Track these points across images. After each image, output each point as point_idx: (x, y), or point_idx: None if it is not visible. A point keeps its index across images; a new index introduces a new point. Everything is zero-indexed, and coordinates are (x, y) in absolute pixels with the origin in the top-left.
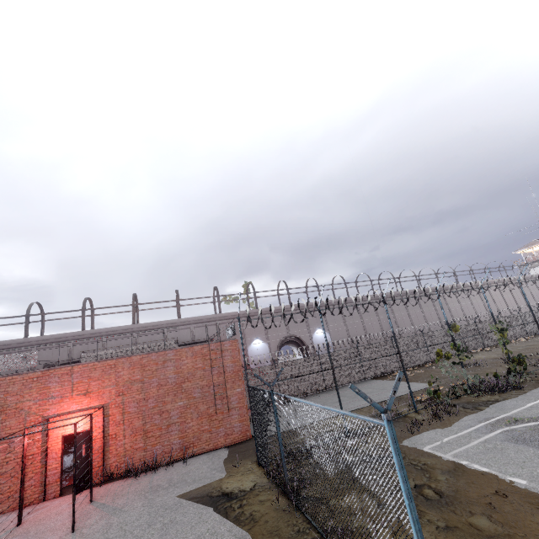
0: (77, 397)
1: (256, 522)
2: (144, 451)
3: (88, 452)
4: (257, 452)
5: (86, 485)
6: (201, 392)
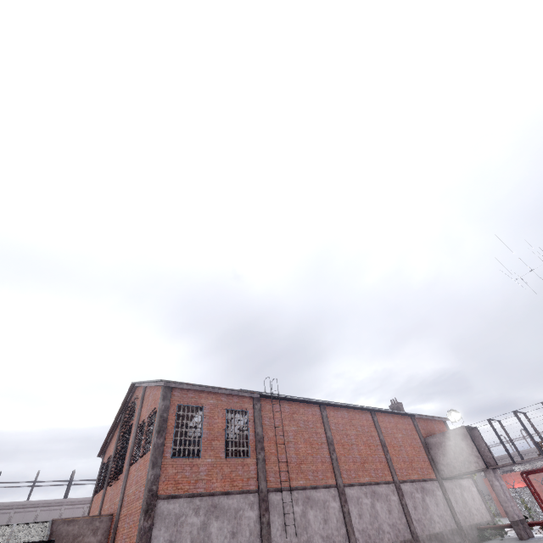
0: (517, 483)
1: None
2: None
3: None
4: None
5: None
6: None
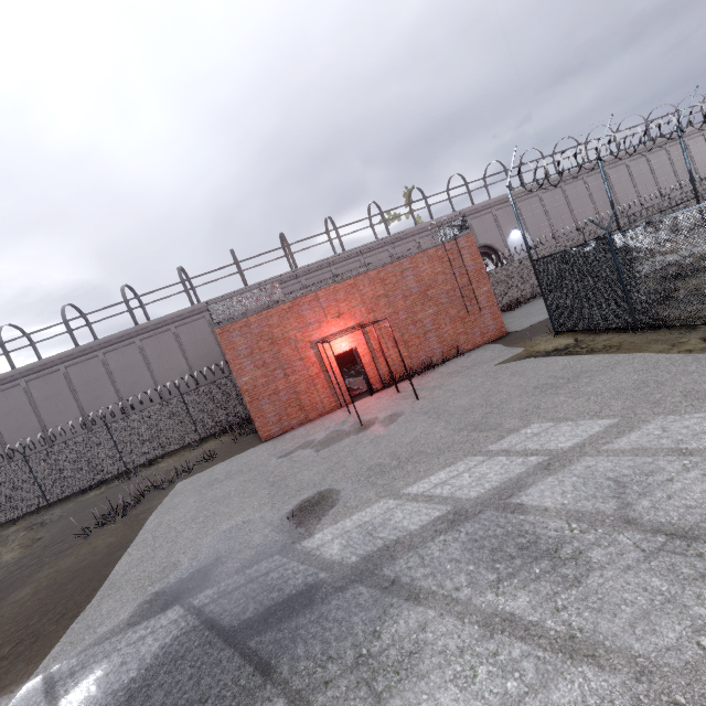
0: (332, 320)
1: (618, 346)
2: (410, 359)
3: (362, 366)
4: (553, 324)
5: (371, 391)
6: (448, 298)
